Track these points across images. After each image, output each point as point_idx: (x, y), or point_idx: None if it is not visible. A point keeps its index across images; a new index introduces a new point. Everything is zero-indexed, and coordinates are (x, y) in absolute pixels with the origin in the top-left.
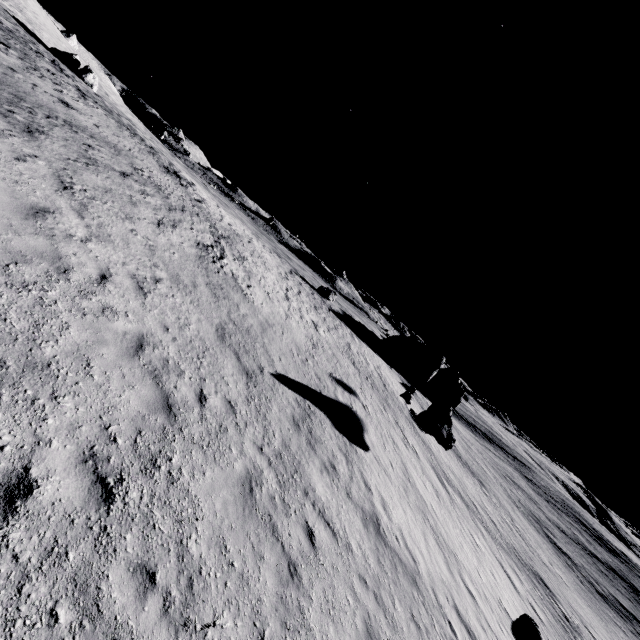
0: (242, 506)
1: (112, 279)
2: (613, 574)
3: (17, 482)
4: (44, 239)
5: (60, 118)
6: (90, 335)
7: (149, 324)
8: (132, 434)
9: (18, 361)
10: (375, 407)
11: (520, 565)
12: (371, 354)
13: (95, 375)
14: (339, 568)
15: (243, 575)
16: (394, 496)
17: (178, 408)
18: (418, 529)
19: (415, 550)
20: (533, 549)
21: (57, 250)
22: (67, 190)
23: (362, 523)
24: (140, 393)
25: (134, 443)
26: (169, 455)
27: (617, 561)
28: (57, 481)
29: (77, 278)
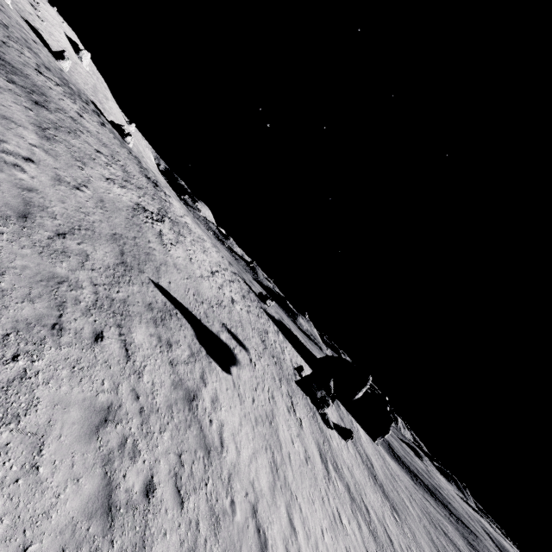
0: (42, 279)
1: (38, 165)
2: None
3: None
4: None
5: (69, 114)
6: None
7: (49, 192)
8: None
9: None
10: (267, 371)
11: None
12: (294, 354)
13: None
14: (113, 368)
15: (4, 291)
16: (236, 410)
17: (33, 222)
18: (250, 443)
19: (231, 444)
20: None
21: (5, 134)
22: (41, 128)
23: (172, 382)
24: (6, 198)
25: None
26: (0, 224)
27: None
28: None
29: (8, 147)
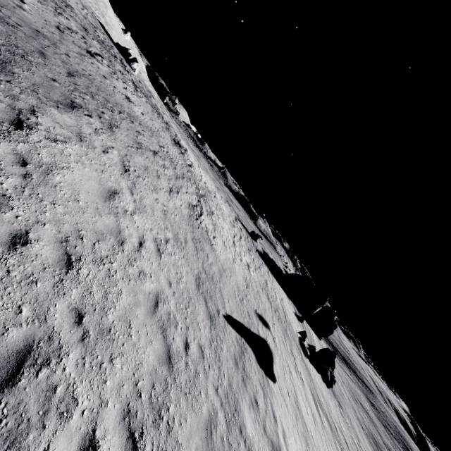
0: (206, 450)
1: (144, 245)
2: None
3: (88, 444)
4: (113, 217)
5: (125, 112)
6: (132, 298)
7: (162, 282)
8: (149, 387)
9: (95, 329)
10: (279, 338)
11: None
12: (278, 288)
13: (133, 335)
14: None
15: None
16: (290, 425)
17: (174, 358)
18: None
19: None
20: None
21: (119, 225)
22: (126, 172)
23: None
24: (155, 347)
25: (150, 396)
26: (168, 405)
27: None
28: (109, 440)
29: (127, 248)
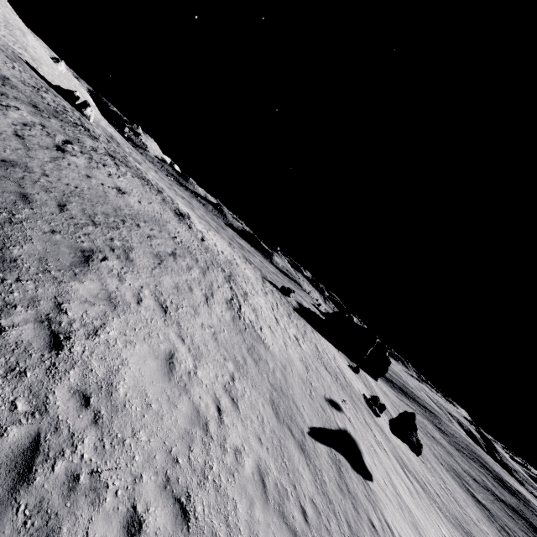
0: None
1: (221, 407)
2: (517, 515)
3: None
4: (185, 396)
5: (127, 215)
6: (245, 500)
7: (254, 445)
8: None
9: None
10: (352, 414)
11: (466, 536)
12: (326, 344)
13: None
14: None
15: None
16: (401, 524)
17: None
18: None
19: None
20: (464, 510)
21: (193, 403)
22: (167, 313)
23: None
24: None
25: None
26: None
27: (516, 501)
28: None
29: (213, 429)
